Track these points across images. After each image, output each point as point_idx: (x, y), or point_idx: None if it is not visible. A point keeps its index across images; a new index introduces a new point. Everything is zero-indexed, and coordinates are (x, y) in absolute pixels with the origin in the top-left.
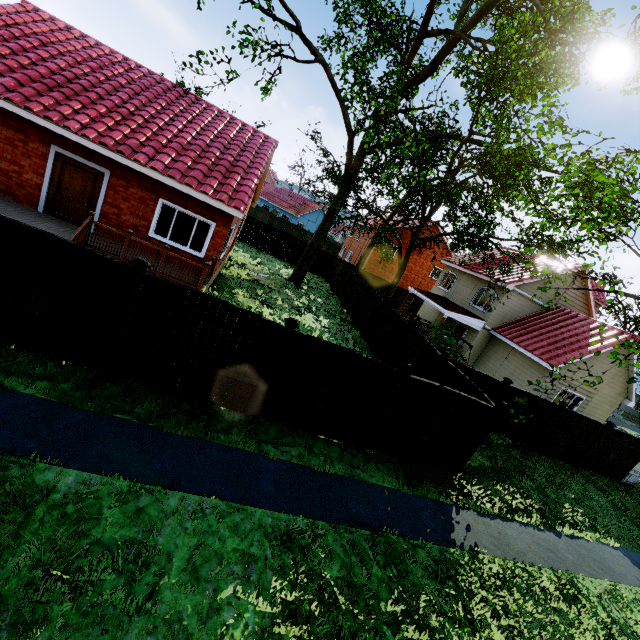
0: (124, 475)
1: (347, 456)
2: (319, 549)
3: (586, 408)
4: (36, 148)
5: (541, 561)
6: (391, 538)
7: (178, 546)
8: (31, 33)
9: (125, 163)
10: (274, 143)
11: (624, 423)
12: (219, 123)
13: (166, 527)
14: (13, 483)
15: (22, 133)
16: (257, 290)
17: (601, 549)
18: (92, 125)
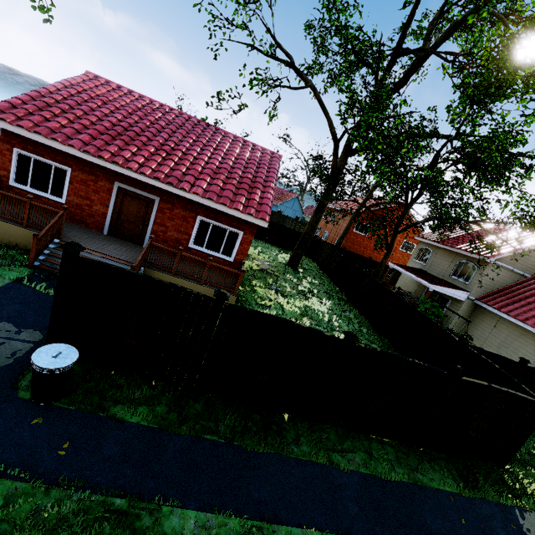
0: (233, 511)
1: (403, 458)
2: None
3: None
4: (103, 185)
5: None
6: None
7: None
8: (95, 95)
9: (173, 191)
10: (279, 157)
11: None
12: (236, 147)
13: None
14: None
15: (93, 175)
16: (267, 279)
17: None
18: (147, 163)
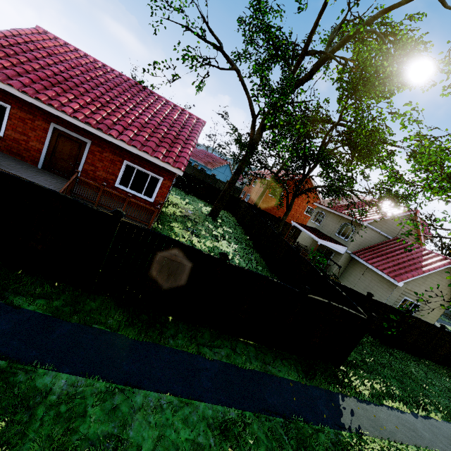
0: (102, 377)
1: (261, 355)
2: (248, 436)
3: (421, 312)
4: (40, 124)
5: (407, 439)
6: (299, 424)
7: (144, 438)
8: (41, 47)
9: (102, 136)
10: (203, 123)
11: (444, 321)
12: (166, 109)
13: (135, 421)
14: (20, 387)
15: (31, 114)
16: (187, 223)
17: (447, 427)
18: (81, 110)
